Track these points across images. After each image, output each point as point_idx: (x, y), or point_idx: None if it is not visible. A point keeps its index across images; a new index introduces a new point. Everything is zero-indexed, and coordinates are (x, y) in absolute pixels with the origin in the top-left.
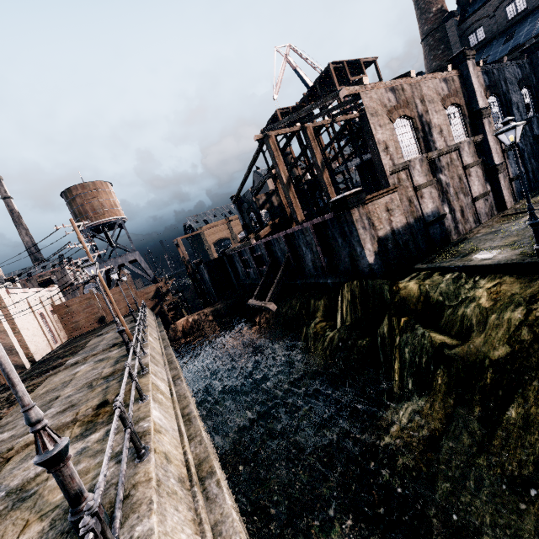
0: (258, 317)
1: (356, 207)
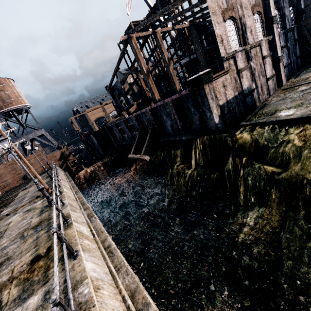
0: (134, 165)
1: (207, 83)
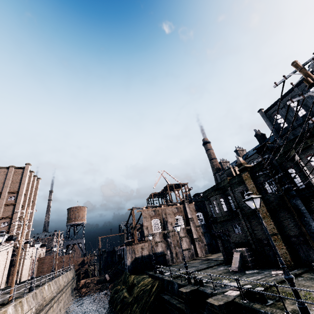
0: (110, 285)
1: (128, 246)
